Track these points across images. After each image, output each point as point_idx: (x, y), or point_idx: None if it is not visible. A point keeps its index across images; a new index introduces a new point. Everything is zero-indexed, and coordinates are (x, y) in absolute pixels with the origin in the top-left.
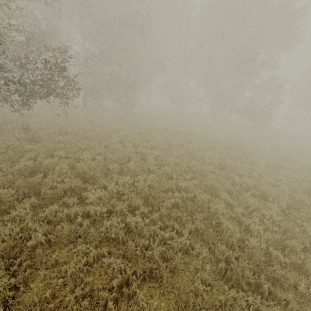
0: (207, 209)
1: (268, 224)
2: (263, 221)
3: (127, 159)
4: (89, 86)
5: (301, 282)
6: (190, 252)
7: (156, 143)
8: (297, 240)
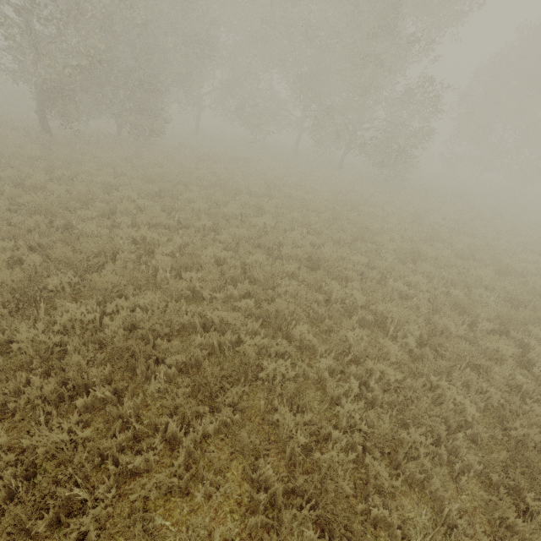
0: (252, 374)
1: (377, 390)
2: (369, 383)
3: (109, 256)
4: (46, 83)
5: (419, 518)
6: (193, 491)
7: (190, 215)
8: (422, 428)
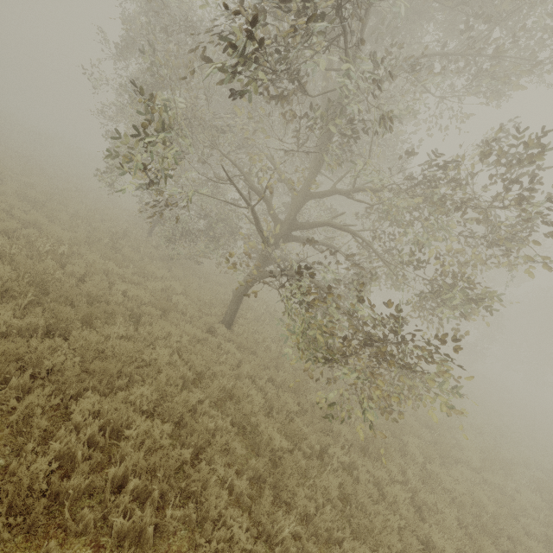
0: None
1: None
2: None
3: None
4: None
5: None
6: None
7: None
8: None
